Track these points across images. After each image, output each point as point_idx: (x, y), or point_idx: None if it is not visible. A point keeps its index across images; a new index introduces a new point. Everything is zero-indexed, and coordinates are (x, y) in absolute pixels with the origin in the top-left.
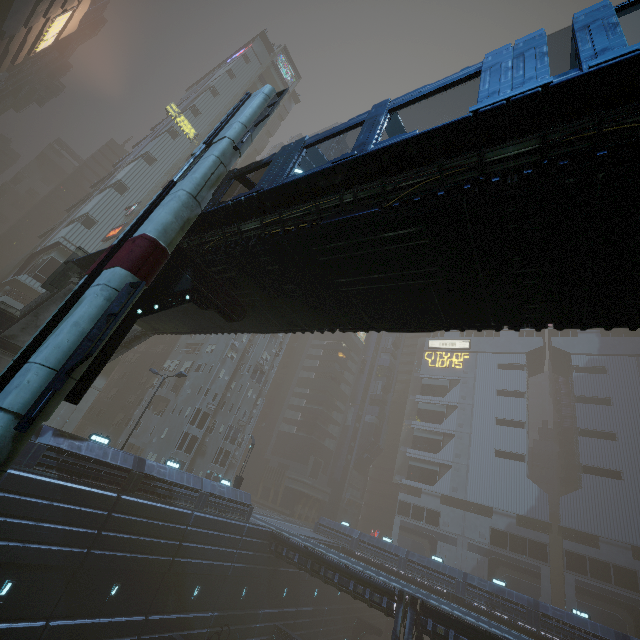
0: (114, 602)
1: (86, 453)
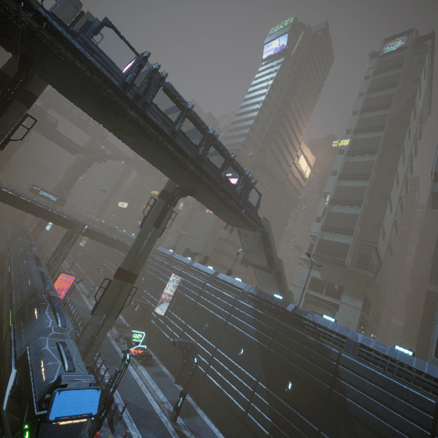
0: (291, 396)
1: (263, 297)
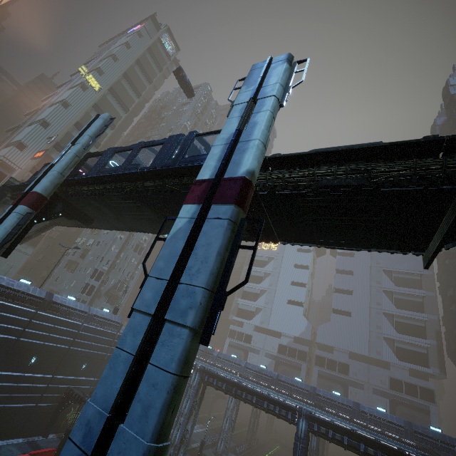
0: (33, 366)
1: (17, 288)
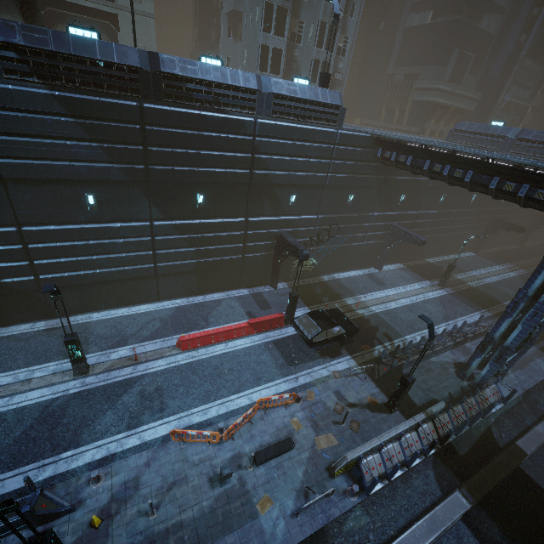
0: (206, 209)
1: (58, 49)
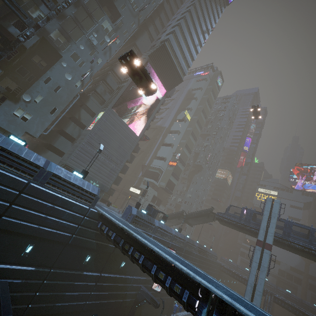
0: None
1: (200, 247)
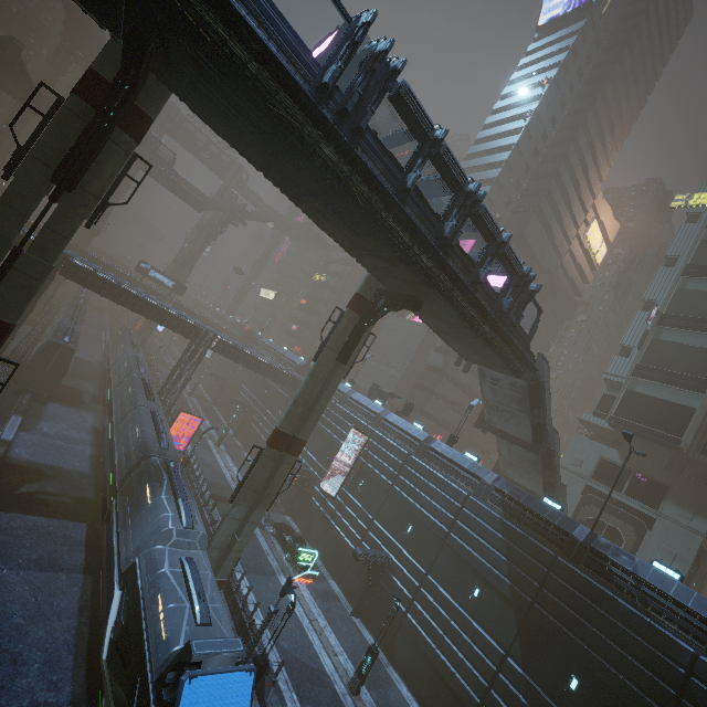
0: (575, 703)
1: (523, 502)
